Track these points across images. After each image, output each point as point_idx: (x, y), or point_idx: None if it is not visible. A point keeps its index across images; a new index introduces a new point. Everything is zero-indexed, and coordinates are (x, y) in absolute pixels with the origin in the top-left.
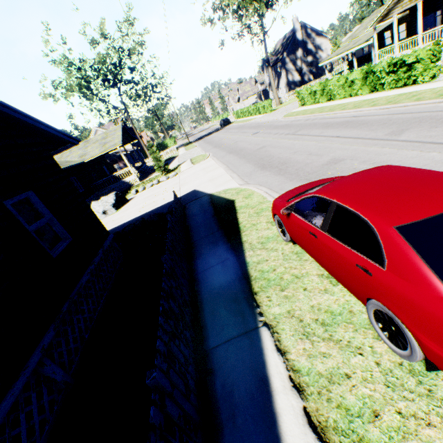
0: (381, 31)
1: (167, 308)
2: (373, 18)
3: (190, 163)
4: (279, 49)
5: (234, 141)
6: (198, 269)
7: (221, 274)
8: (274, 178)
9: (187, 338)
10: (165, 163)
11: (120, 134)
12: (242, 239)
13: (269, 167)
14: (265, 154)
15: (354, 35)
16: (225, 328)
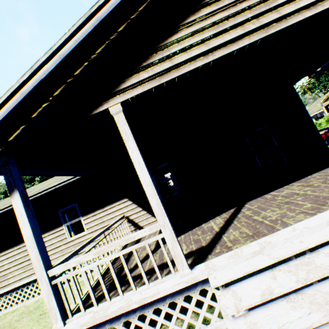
0: (325, 106)
1: None
2: (317, 102)
3: None
4: None
5: None
6: None
7: None
8: None
9: None
10: None
11: None
12: None
13: None
14: None
15: (308, 110)
16: None
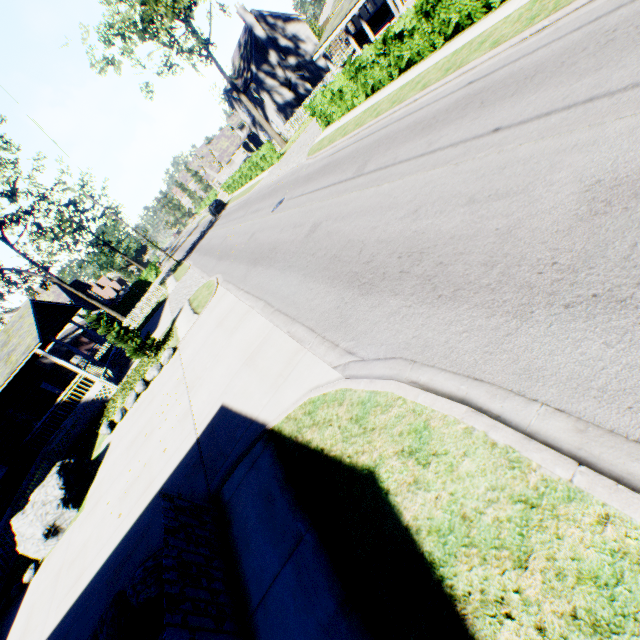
0: None
1: None
2: None
3: (190, 311)
4: (240, 66)
5: (248, 235)
6: None
7: None
8: (439, 321)
9: None
10: (151, 322)
11: (31, 322)
12: None
13: (381, 280)
14: (335, 243)
15: None
16: None
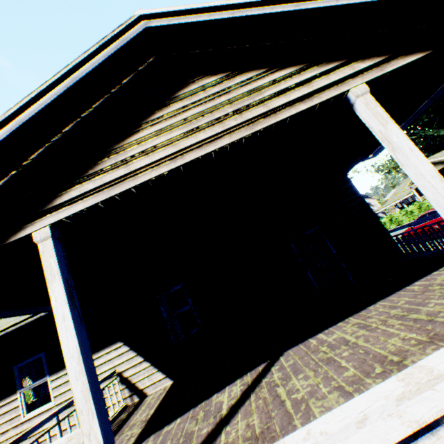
0: (415, 188)
1: None
2: (405, 183)
3: None
4: None
5: None
6: None
7: None
8: None
9: None
10: None
11: None
12: None
13: None
14: None
15: (396, 193)
16: None
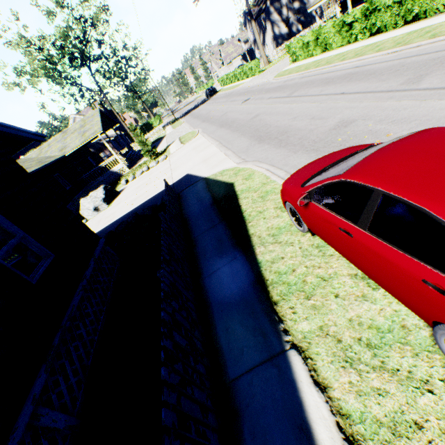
0: None
1: (170, 348)
2: None
3: (179, 142)
4: None
5: (223, 112)
6: (203, 273)
7: (231, 278)
8: (275, 152)
9: (201, 372)
10: (152, 146)
11: (98, 120)
12: (249, 232)
13: (267, 139)
14: (260, 124)
15: None
16: (245, 352)
